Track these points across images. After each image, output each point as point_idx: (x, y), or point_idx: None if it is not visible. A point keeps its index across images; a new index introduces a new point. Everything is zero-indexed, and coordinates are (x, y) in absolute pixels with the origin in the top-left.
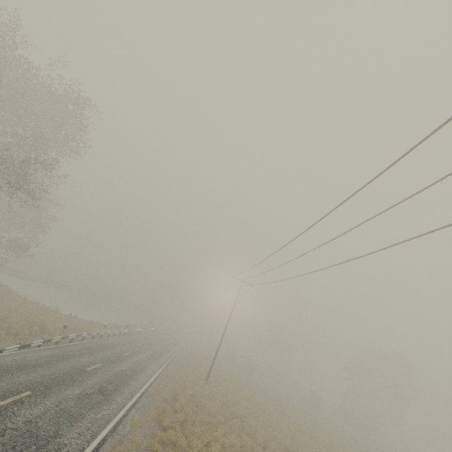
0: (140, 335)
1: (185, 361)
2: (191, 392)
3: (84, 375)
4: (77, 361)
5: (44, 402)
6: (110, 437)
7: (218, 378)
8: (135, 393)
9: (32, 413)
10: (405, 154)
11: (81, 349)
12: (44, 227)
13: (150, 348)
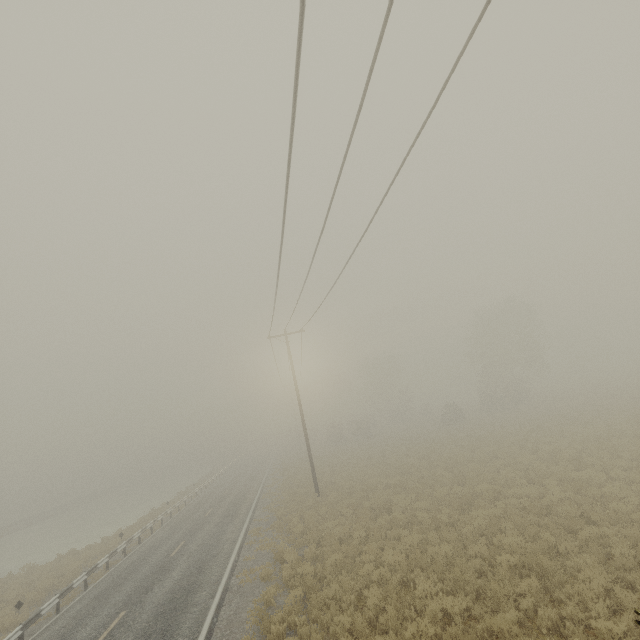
0: (199, 498)
1: (280, 485)
2: (301, 529)
3: None
4: None
5: None
6: None
7: (333, 474)
8: (206, 614)
9: None
10: None
11: (80, 612)
12: None
13: (218, 507)
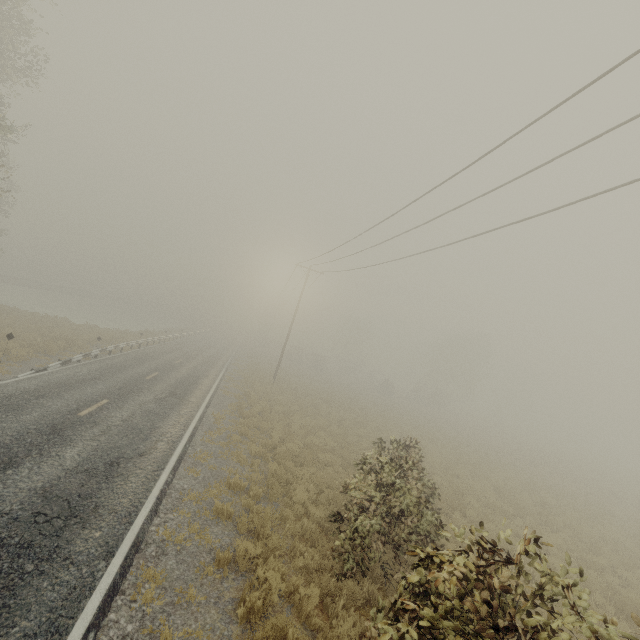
0: (183, 341)
1: (245, 364)
2: (262, 389)
3: (147, 383)
4: (131, 372)
5: (126, 407)
6: (200, 426)
7: (286, 377)
8: (206, 395)
9: (122, 415)
10: (490, 151)
11: (127, 361)
12: (1, 204)
13: (201, 353)
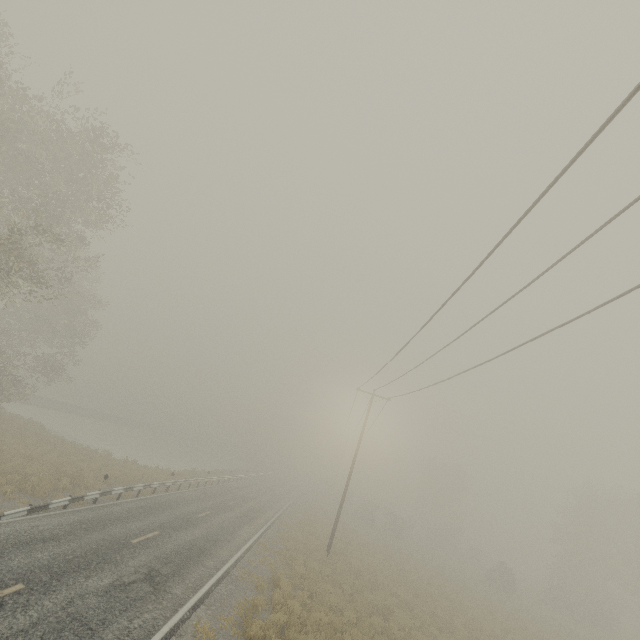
0: (229, 485)
1: (296, 522)
2: (302, 572)
3: (126, 551)
4: (119, 529)
5: (41, 603)
6: None
7: (348, 547)
8: (208, 578)
9: (12, 625)
10: None
11: (131, 510)
12: (81, 335)
13: (242, 504)
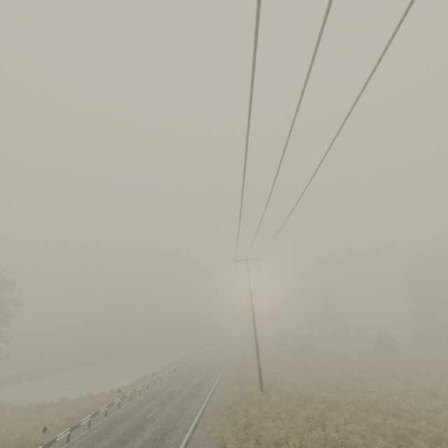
0: (175, 374)
1: (234, 377)
2: (244, 423)
3: None
4: None
5: None
6: None
7: (276, 378)
8: None
9: None
10: None
11: (79, 447)
12: (0, 317)
13: (187, 385)
